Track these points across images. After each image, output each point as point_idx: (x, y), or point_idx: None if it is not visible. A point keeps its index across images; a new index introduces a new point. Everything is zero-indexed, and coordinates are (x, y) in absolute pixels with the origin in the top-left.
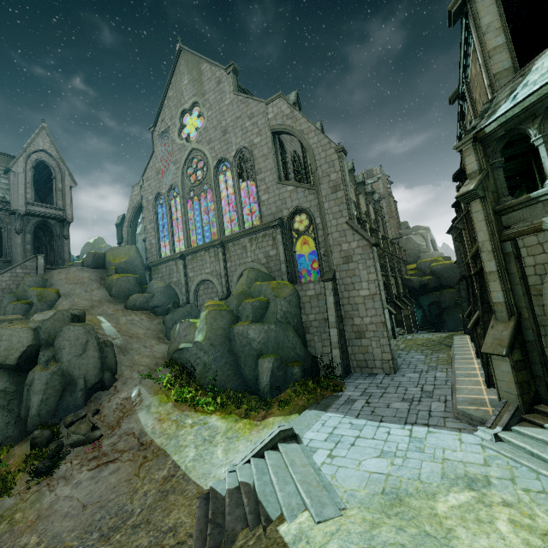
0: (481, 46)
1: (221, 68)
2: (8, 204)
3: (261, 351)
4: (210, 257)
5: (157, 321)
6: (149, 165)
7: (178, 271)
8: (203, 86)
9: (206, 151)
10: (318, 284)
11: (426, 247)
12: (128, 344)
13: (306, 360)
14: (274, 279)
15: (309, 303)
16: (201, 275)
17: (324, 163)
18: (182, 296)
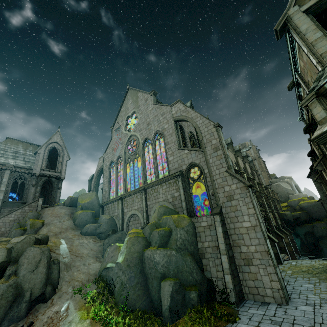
0: (304, 42)
1: (147, 93)
2: (32, 170)
3: (164, 274)
4: (137, 198)
5: (99, 244)
6: (109, 146)
7: (118, 208)
8: (138, 103)
9: (138, 135)
10: (209, 217)
11: (292, 190)
12: (73, 262)
13: (203, 285)
14: (177, 213)
15: (203, 232)
16: (131, 210)
17: (207, 134)
18: (119, 225)
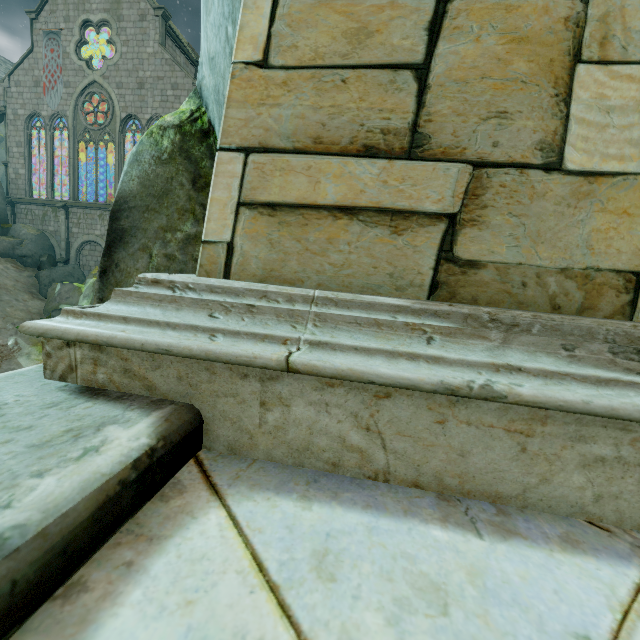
0: None
1: (148, 2)
2: None
3: None
4: (102, 219)
5: (27, 273)
6: (22, 65)
7: (57, 221)
8: (120, 6)
9: (114, 95)
10: None
11: None
12: None
13: None
14: None
15: None
16: (89, 235)
17: None
18: (61, 251)
